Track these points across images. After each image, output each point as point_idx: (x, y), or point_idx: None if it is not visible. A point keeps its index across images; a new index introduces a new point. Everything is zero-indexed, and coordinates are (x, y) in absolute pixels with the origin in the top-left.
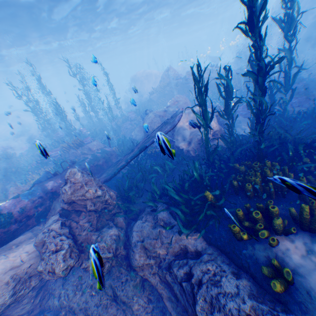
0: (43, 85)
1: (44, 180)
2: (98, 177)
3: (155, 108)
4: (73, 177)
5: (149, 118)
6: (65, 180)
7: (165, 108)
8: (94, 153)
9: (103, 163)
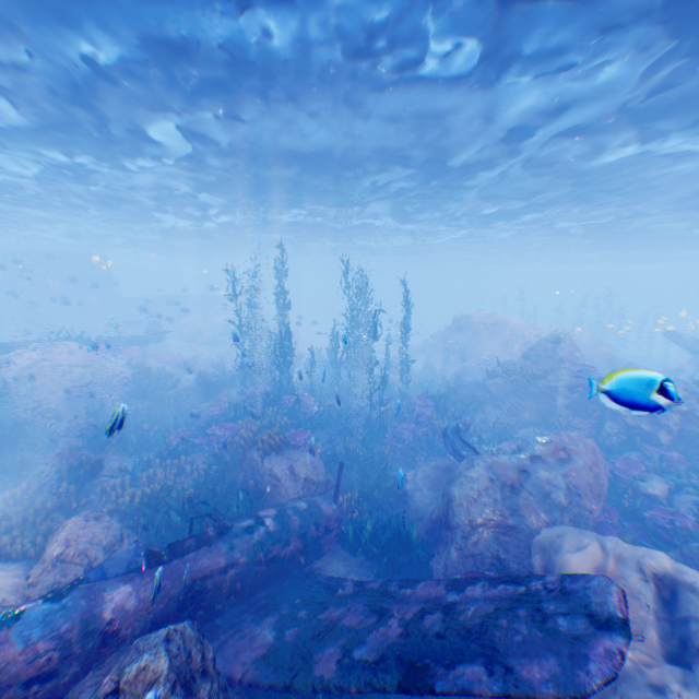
0: (283, 286)
1: (113, 579)
2: (251, 625)
3: (488, 412)
4: (142, 698)
5: (469, 476)
6: (120, 685)
7: (525, 458)
8: (287, 510)
9: (292, 554)
